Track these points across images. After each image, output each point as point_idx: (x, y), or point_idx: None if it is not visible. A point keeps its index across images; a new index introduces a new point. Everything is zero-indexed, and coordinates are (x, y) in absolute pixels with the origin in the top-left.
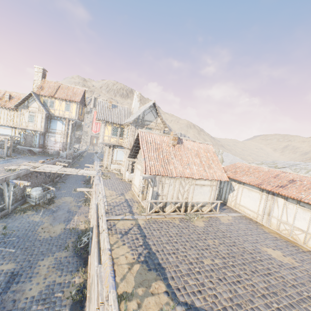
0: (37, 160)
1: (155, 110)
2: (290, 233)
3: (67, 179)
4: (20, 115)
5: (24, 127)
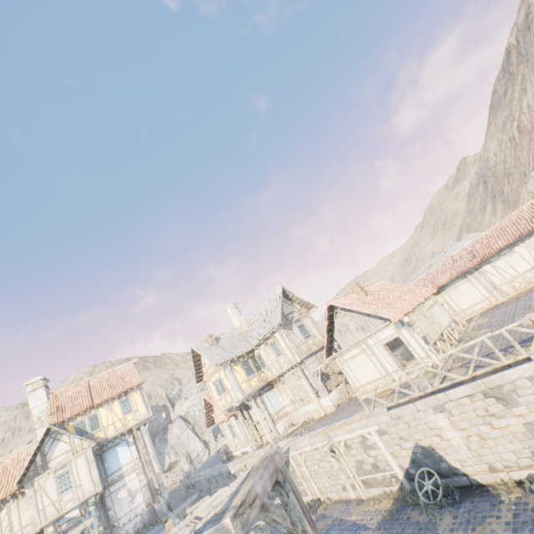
0: None
1: (285, 298)
2: (527, 282)
3: None
4: (34, 495)
5: (51, 517)
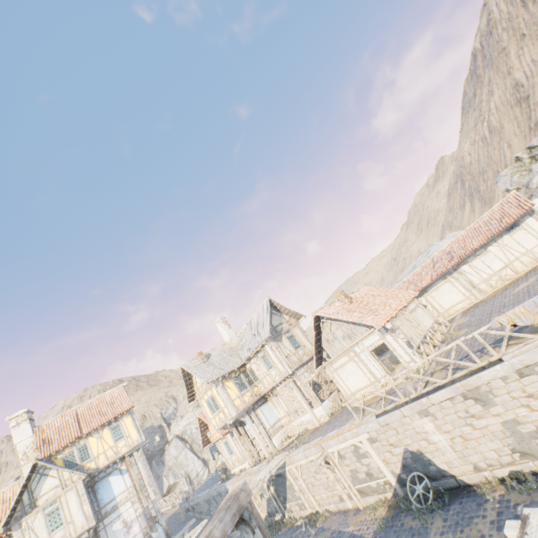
0: None
1: (273, 309)
2: (502, 279)
3: None
4: (22, 537)
5: None
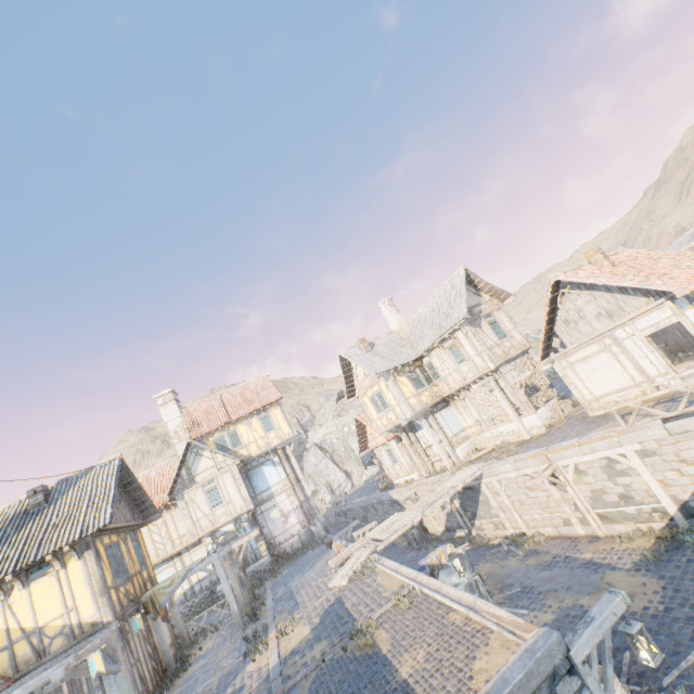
0: (310, 563)
1: (467, 285)
2: None
3: None
4: (187, 507)
5: (207, 529)
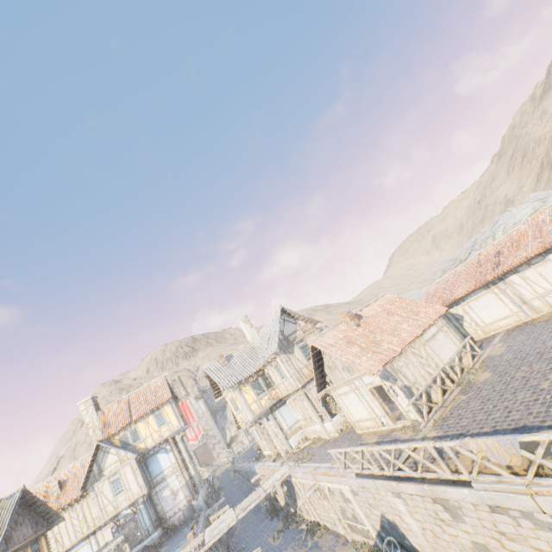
0: (176, 546)
1: (287, 316)
2: None
3: (238, 541)
4: (96, 497)
5: (111, 513)
